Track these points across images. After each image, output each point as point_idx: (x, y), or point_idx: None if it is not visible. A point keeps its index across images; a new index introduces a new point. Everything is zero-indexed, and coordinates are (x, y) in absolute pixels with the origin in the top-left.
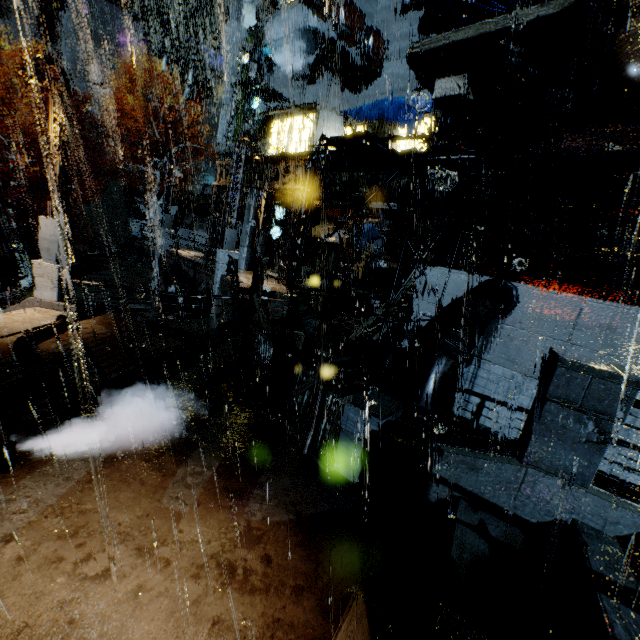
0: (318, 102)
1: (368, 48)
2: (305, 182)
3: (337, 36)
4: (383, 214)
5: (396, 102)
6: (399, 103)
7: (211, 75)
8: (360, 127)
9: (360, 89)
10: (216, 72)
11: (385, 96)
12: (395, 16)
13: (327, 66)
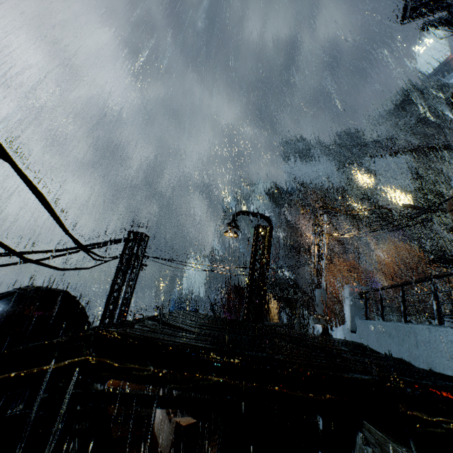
0: None
1: None
2: None
3: None
4: None
5: None
6: None
7: (449, 238)
8: None
9: None
10: (452, 235)
11: None
12: None
13: None
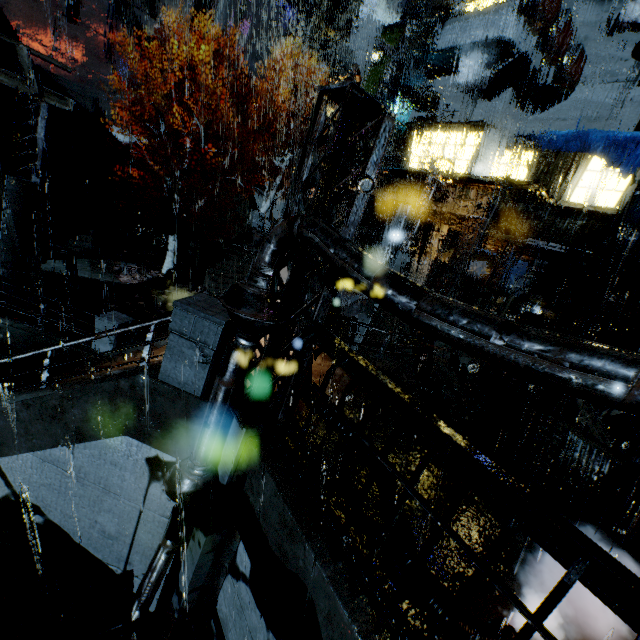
0: (491, 120)
1: (566, 68)
2: (486, 212)
3: (531, 51)
4: (539, 253)
5: (610, 137)
6: (614, 139)
7: (340, 70)
8: (528, 153)
9: (533, 110)
10: (346, 68)
11: (567, 123)
12: (601, 35)
13: (512, 83)
